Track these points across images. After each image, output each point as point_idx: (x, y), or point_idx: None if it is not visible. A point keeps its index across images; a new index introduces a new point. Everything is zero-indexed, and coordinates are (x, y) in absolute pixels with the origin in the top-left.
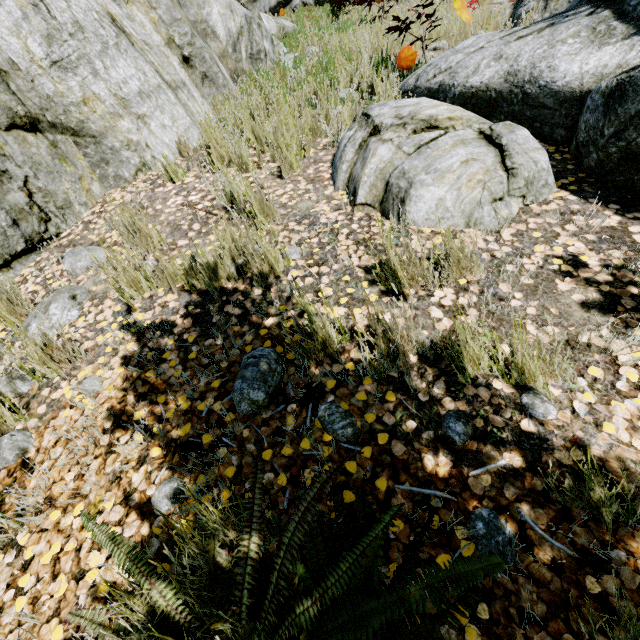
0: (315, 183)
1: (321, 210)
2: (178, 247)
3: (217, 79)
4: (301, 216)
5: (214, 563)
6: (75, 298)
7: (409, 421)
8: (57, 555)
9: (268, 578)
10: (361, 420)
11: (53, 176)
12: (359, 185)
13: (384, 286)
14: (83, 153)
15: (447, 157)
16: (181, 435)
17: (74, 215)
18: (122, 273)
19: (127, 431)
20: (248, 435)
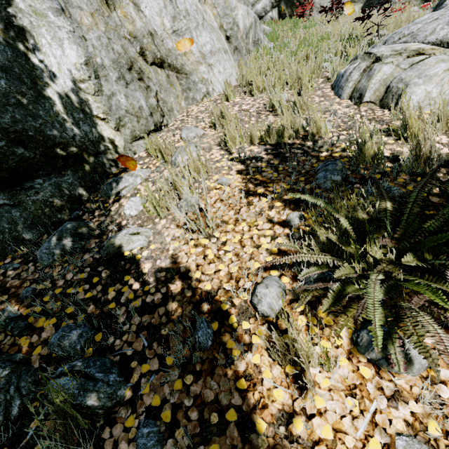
0: (325, 97)
1: (336, 108)
2: (246, 127)
3: (242, 50)
4: (323, 111)
5: (359, 220)
6: (196, 147)
7: (437, 188)
8: (240, 240)
9: (399, 220)
10: (404, 189)
11: (167, 93)
12: (366, 90)
13: (396, 136)
14: (179, 83)
15: (433, 68)
16: (290, 198)
17: (174, 116)
18: (227, 133)
19: (256, 197)
20: (333, 197)
